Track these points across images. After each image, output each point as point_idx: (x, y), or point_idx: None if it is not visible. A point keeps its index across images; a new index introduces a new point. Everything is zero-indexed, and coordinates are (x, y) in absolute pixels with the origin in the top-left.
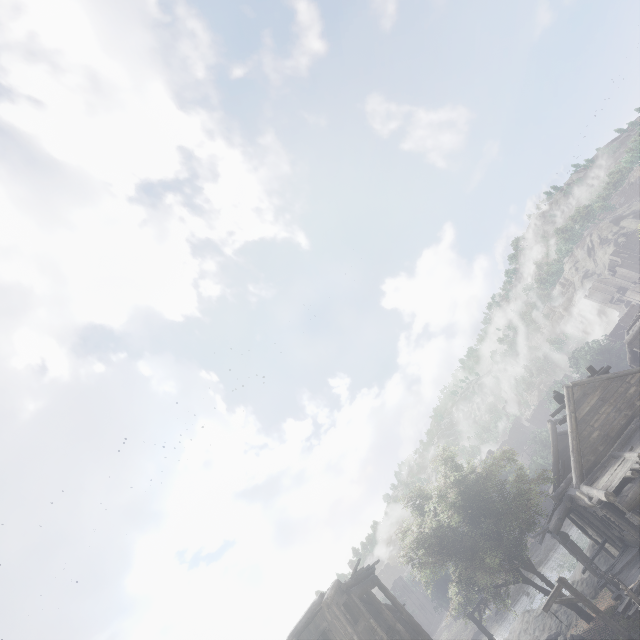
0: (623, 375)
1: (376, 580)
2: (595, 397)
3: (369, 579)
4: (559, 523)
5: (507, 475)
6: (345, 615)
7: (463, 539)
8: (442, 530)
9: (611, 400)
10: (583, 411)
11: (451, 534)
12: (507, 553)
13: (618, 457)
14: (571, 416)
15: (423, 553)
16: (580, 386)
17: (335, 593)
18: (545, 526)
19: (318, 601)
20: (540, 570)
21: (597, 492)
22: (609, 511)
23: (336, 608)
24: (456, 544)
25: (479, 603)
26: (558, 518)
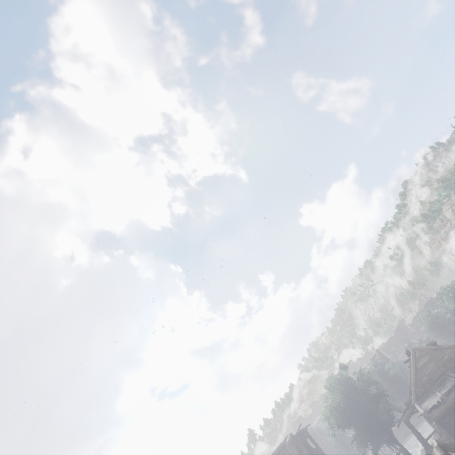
0: (442, 348)
1: (308, 434)
2: (426, 358)
3: (305, 434)
4: (407, 418)
5: (388, 371)
6: (296, 450)
7: (355, 417)
8: (343, 411)
9: (434, 361)
10: (420, 364)
11: (348, 414)
12: (380, 428)
13: (434, 393)
14: (413, 366)
15: (332, 422)
16: (419, 350)
17: (291, 439)
18: (401, 418)
19: (284, 442)
20: (408, 438)
21: (420, 410)
22: (428, 419)
23: (292, 447)
24: (351, 420)
25: (363, 454)
26: (406, 416)
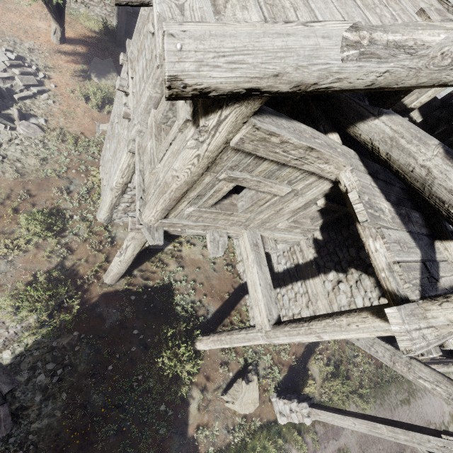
0: None
1: None
2: None
3: None
4: None
5: None
6: None
7: None
8: None
9: None
10: None
11: None
12: None
13: None
14: None
15: None
16: None
17: None
18: None
19: None
20: None
21: None
22: None
23: None
24: None
25: None
26: None
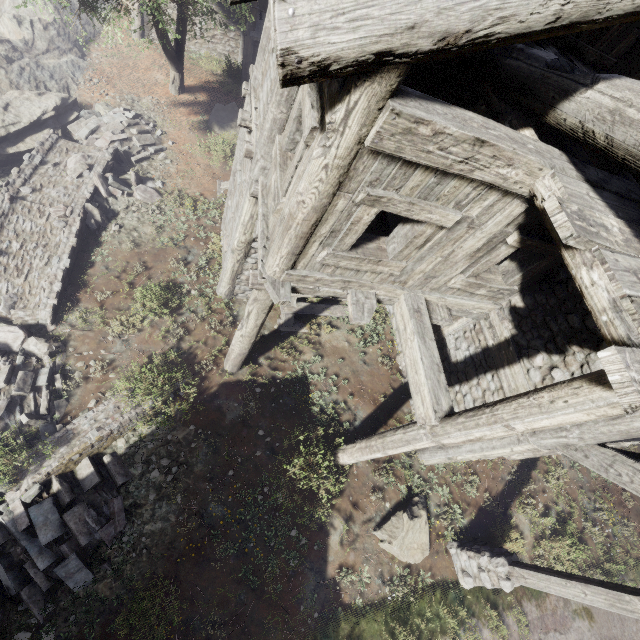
0: None
1: None
2: None
3: None
4: None
5: None
6: None
7: None
8: None
9: None
10: None
11: None
12: None
13: None
14: None
15: None
16: None
17: None
18: None
19: None
20: None
21: None
22: None
23: None
24: None
25: None
26: None
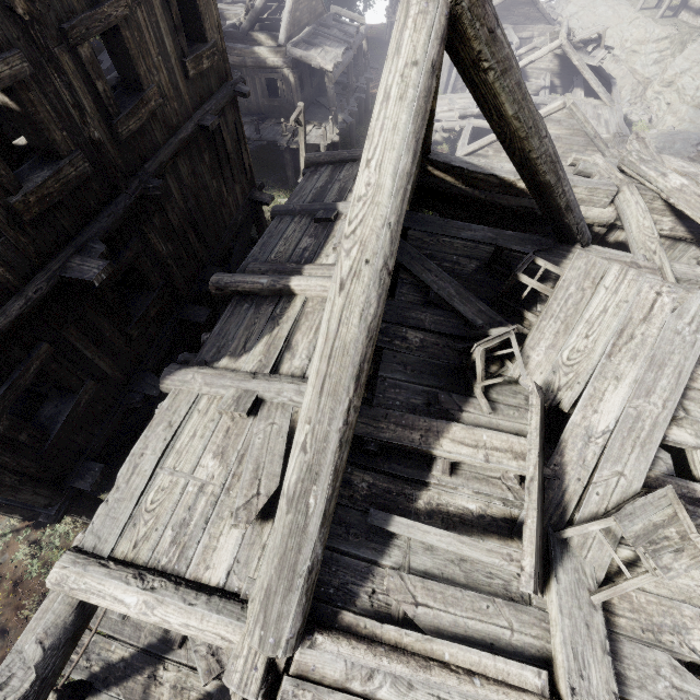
0: None
1: None
2: None
3: None
4: None
5: None
6: None
7: None
8: None
9: None
10: None
11: None
12: None
13: (314, 45)
14: None
15: None
16: None
17: None
18: None
19: None
20: None
21: (323, 60)
22: (298, 78)
23: None
24: None
25: None
26: None
